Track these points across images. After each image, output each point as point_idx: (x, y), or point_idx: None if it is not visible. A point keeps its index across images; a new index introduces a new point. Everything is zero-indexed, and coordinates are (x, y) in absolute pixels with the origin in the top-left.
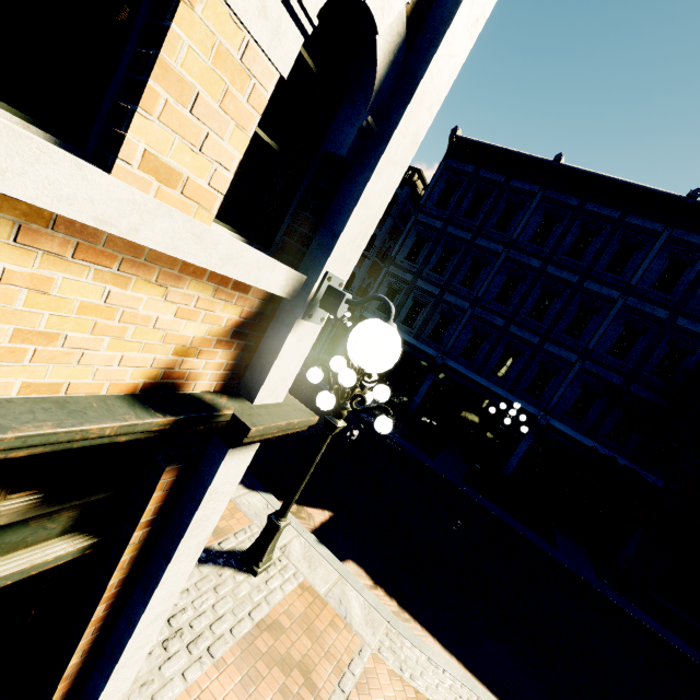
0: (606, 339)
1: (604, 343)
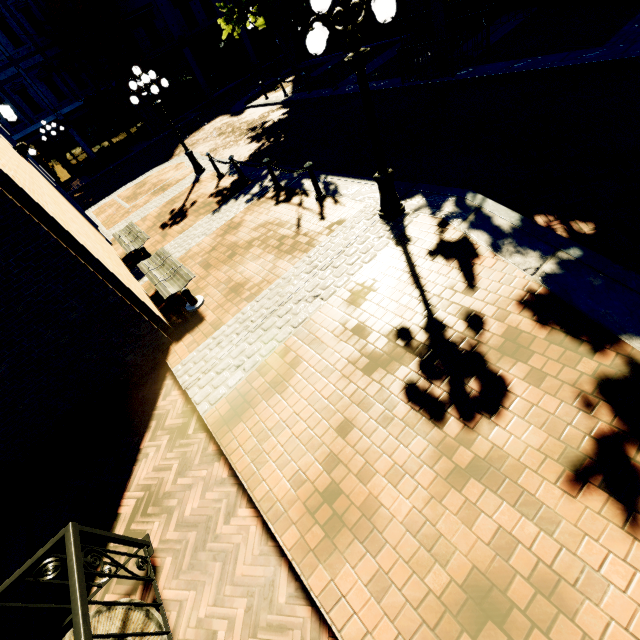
0: (3, 41)
1: (7, 45)
